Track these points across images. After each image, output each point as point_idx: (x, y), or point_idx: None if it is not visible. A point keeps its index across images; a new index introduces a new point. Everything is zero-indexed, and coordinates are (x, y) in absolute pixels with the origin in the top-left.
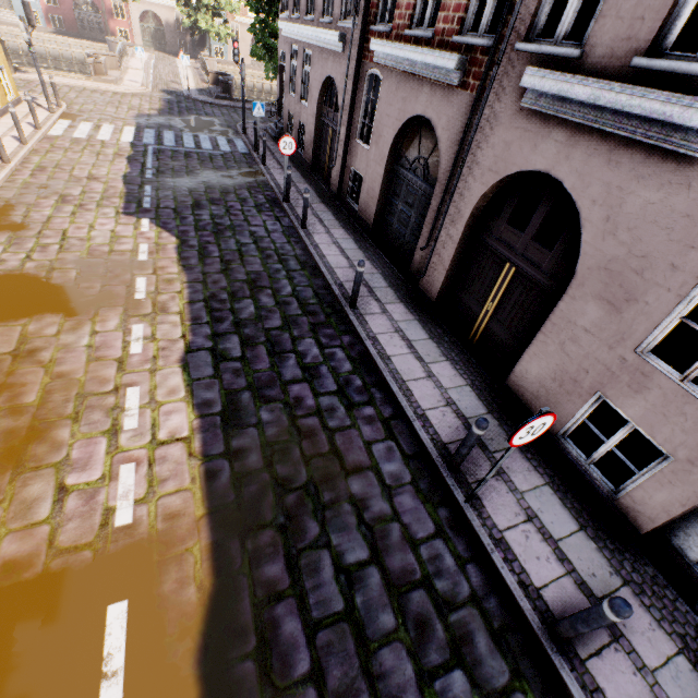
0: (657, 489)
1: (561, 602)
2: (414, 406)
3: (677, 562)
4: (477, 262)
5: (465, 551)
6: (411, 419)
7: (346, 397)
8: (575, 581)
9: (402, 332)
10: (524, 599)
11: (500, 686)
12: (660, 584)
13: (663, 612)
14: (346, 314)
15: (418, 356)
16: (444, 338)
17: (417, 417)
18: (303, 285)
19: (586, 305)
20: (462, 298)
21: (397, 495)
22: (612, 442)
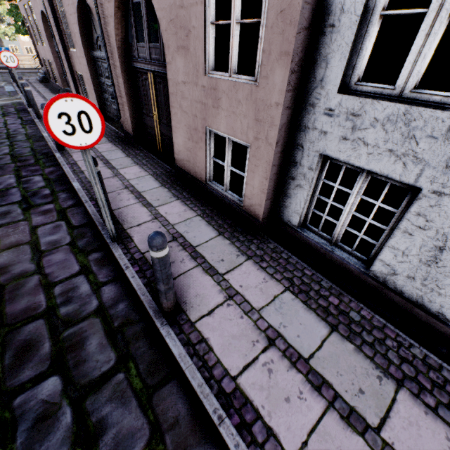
0: (253, 177)
1: (185, 286)
2: (93, 194)
3: (290, 232)
4: (140, 87)
5: (105, 277)
6: (84, 202)
7: (27, 203)
8: (203, 269)
9: (103, 156)
10: (146, 294)
11: (100, 375)
12: (278, 251)
13: (277, 268)
14: (55, 156)
15: (111, 166)
16: (139, 154)
17: (91, 200)
18: (23, 147)
19: (176, 62)
20: (146, 122)
21: (48, 255)
22: (226, 162)
